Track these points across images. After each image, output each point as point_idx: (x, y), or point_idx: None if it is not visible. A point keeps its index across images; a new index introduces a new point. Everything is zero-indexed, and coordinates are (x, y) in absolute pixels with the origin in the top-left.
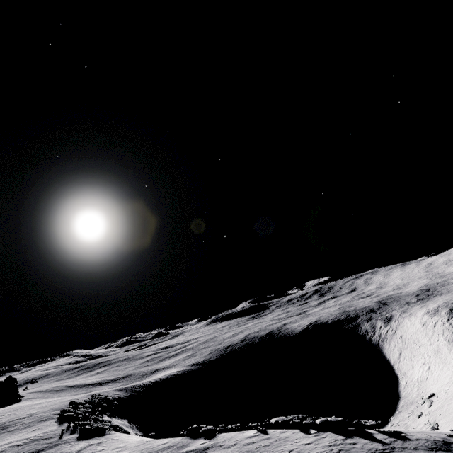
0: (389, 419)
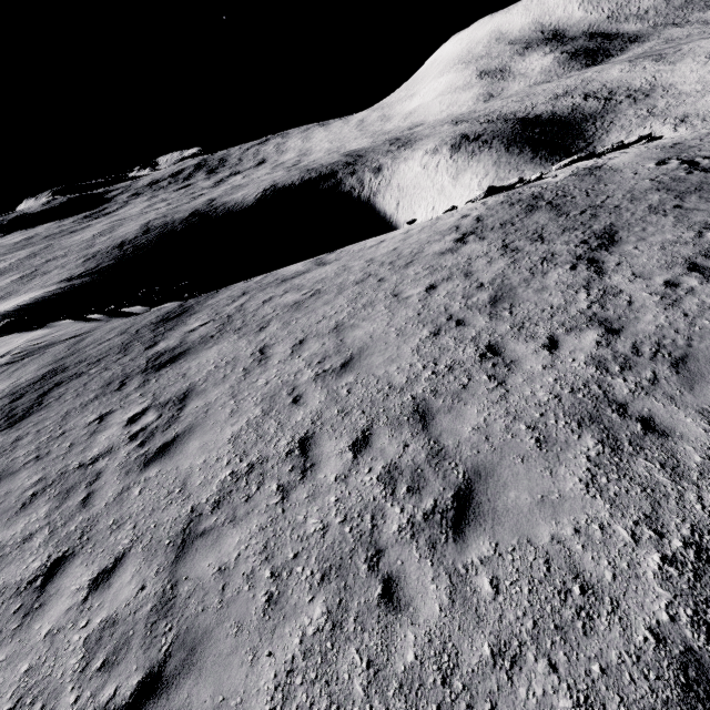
0: None
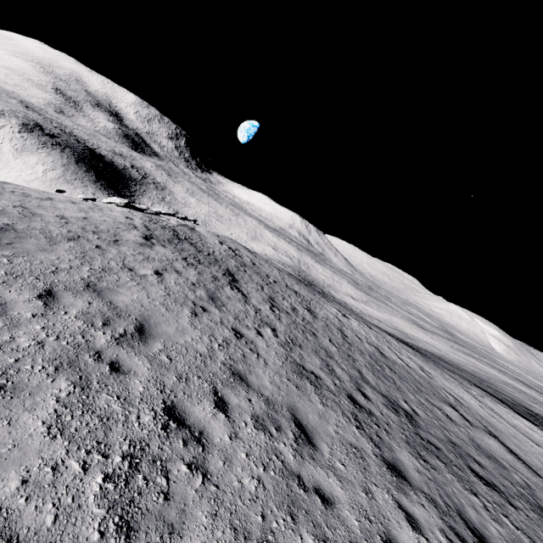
0: None
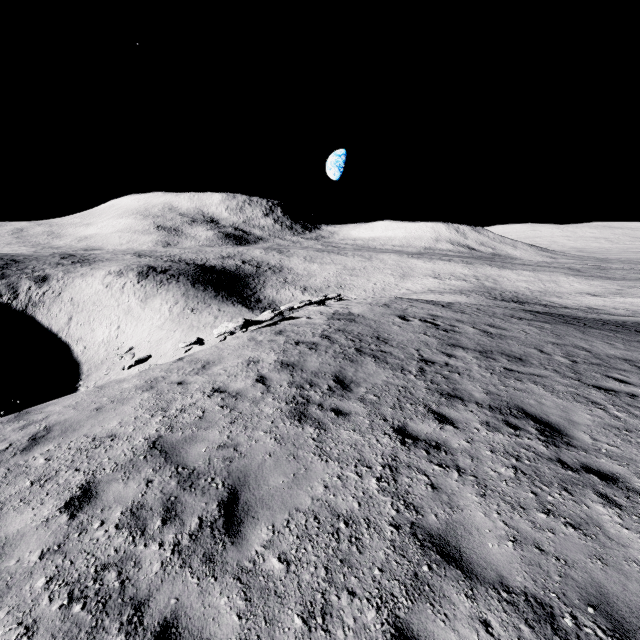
0: (79, 385)
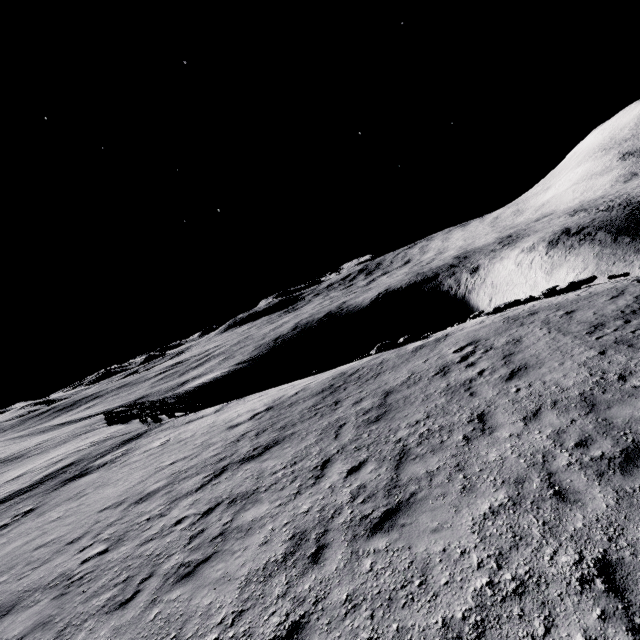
0: None
